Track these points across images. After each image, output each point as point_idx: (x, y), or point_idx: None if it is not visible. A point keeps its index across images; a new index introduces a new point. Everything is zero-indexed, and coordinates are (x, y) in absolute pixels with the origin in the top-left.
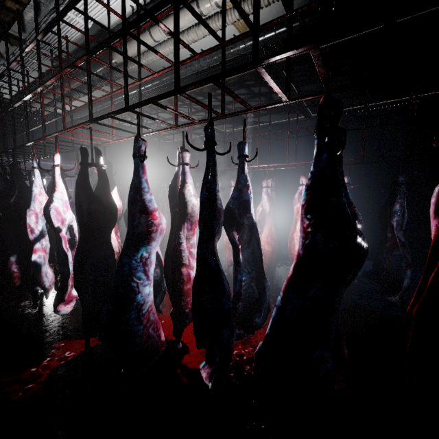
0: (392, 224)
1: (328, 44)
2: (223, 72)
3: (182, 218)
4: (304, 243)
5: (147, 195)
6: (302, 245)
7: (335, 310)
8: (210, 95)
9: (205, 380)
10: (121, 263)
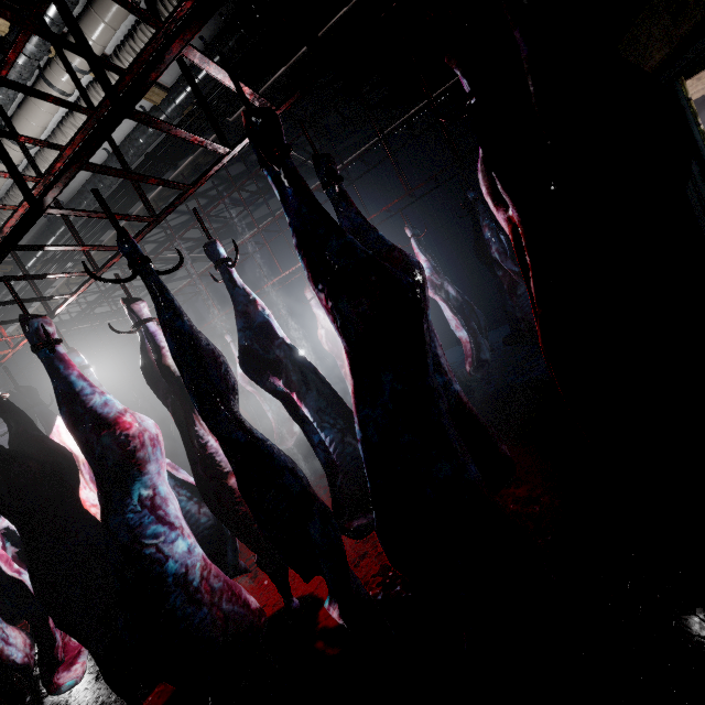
0: (493, 259)
1: (286, 67)
2: (82, 144)
3: (188, 404)
4: (339, 329)
5: (95, 399)
6: (339, 333)
7: (433, 396)
8: (97, 192)
9: (339, 621)
10: (110, 531)
